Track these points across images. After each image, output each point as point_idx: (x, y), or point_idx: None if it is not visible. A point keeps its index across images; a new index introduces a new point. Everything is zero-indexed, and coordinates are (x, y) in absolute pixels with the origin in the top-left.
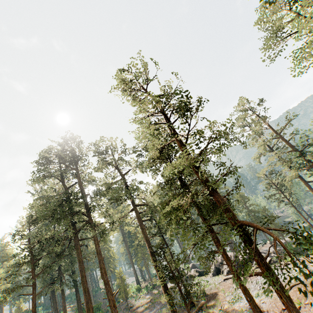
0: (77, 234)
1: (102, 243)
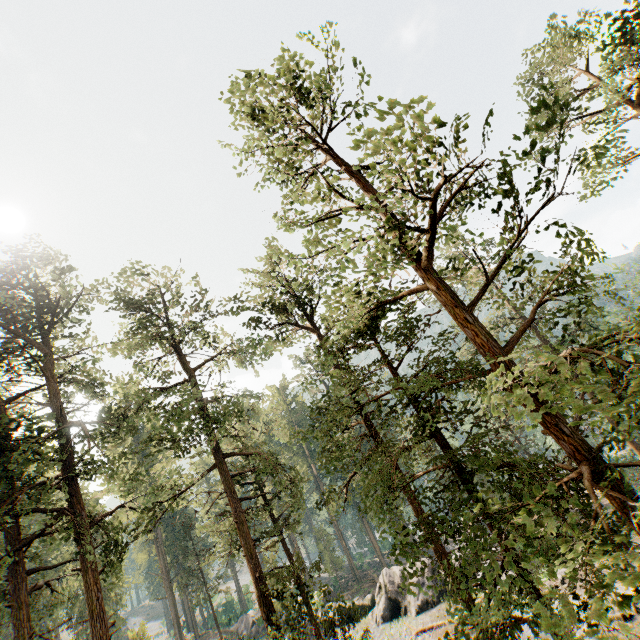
0: (23, 553)
1: (112, 576)
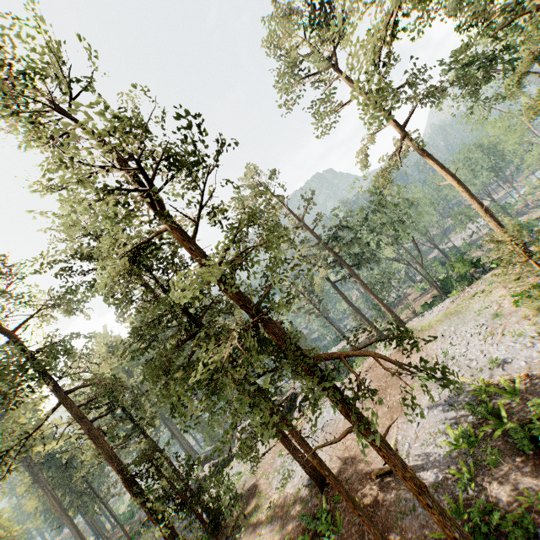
0: None
1: None
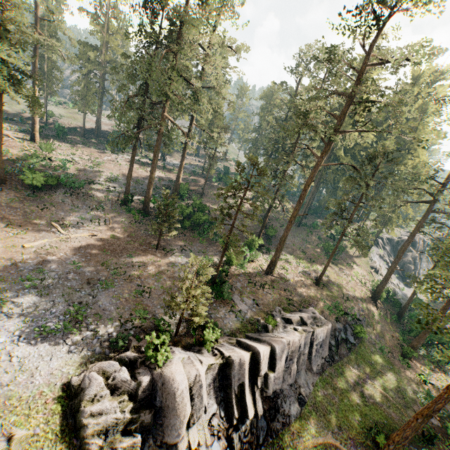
0: None
1: None
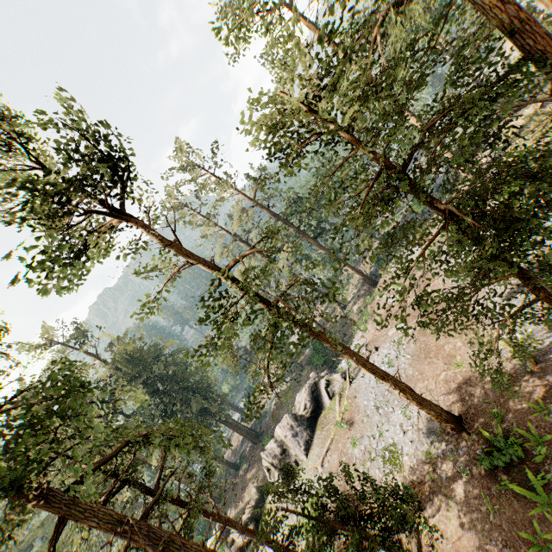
0: None
1: None
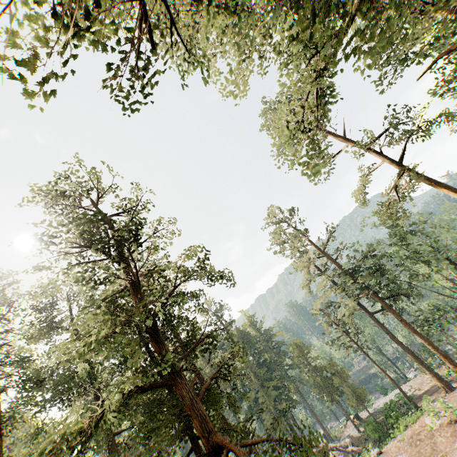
0: None
1: None
